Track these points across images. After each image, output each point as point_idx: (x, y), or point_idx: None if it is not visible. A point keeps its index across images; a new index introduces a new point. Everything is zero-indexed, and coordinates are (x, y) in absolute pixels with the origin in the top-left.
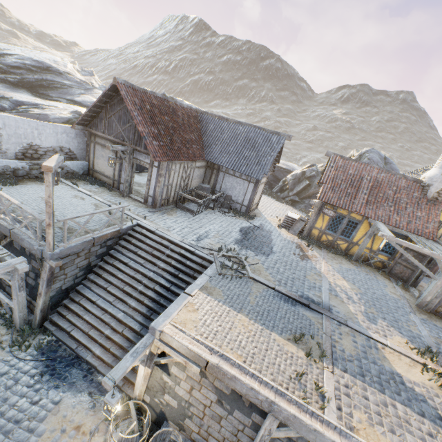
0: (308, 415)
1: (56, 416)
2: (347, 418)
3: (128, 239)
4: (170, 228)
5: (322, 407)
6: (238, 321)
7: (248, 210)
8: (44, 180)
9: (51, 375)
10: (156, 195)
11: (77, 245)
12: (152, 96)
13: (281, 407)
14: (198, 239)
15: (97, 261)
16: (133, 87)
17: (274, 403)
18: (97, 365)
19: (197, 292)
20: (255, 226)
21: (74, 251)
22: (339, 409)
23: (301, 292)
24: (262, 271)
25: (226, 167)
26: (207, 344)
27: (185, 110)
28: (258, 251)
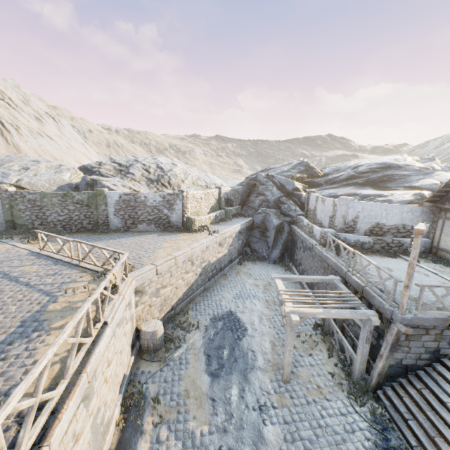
0: None
1: None
2: None
3: None
4: None
5: None
6: None
7: None
8: (384, 253)
9: None
10: None
11: (428, 318)
12: None
13: None
14: None
15: (447, 350)
16: None
17: None
18: None
19: None
20: None
21: (424, 324)
22: None
23: None
24: None
25: None
26: None
27: None
28: None
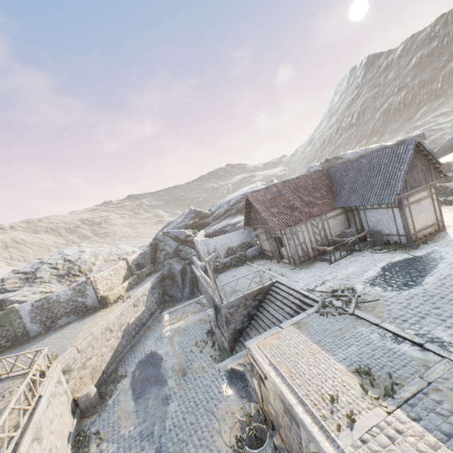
0: (317, 427)
1: (226, 403)
2: (365, 451)
3: (270, 294)
4: (299, 280)
5: (337, 428)
6: (308, 349)
7: (409, 238)
8: (237, 265)
9: (229, 381)
10: (292, 255)
11: (234, 300)
12: (273, 187)
13: (295, 411)
14: (319, 285)
15: (254, 311)
16: (257, 191)
17: (292, 406)
18: (250, 381)
19: (289, 326)
20: (414, 257)
21: (234, 303)
22: (362, 441)
23: (425, 330)
24: (377, 307)
25: (355, 205)
26: (269, 359)
27: (309, 177)
28: (392, 286)
